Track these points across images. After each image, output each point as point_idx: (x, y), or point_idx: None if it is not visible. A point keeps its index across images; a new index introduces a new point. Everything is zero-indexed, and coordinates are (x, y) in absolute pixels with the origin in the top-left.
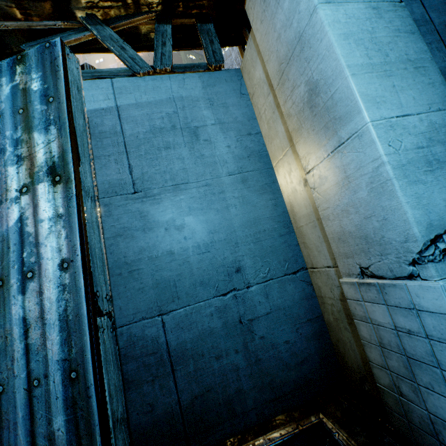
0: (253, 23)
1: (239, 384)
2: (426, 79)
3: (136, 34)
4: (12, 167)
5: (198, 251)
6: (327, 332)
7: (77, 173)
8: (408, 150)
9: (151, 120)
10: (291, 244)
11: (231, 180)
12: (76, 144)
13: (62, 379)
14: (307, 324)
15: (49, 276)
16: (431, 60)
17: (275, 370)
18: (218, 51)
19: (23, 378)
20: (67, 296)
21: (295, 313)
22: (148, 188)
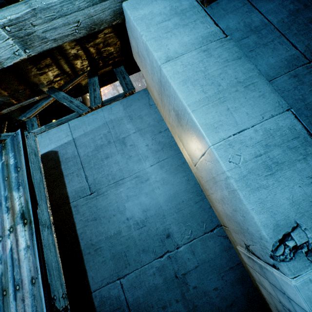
0: (139, 67)
1: None
2: (257, 93)
3: (80, 87)
4: (5, 214)
5: (137, 227)
6: (248, 276)
7: (35, 215)
8: (247, 161)
9: (95, 142)
10: (205, 207)
11: (152, 169)
12: (34, 195)
13: None
14: (230, 271)
15: (26, 288)
16: (259, 75)
17: None
18: (129, 83)
19: None
20: (36, 303)
21: (218, 263)
22: (99, 188)
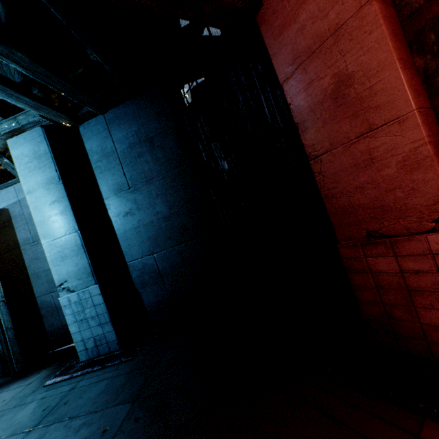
0: None
1: None
2: (67, 220)
3: None
4: None
5: None
6: None
7: None
8: (55, 254)
9: None
10: None
11: None
12: None
13: None
14: None
15: None
16: (70, 210)
17: None
18: None
19: None
20: None
21: None
22: (39, 239)
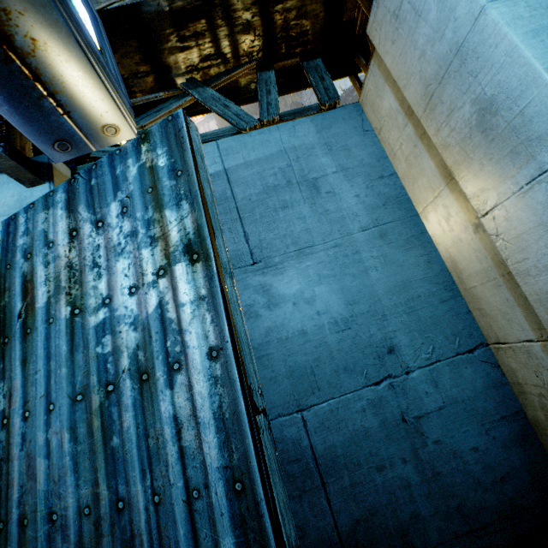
0: (379, 46)
1: (414, 507)
2: None
3: (236, 88)
4: (146, 249)
5: (336, 329)
6: (534, 435)
7: (214, 248)
8: None
9: (263, 179)
10: (459, 312)
11: (365, 236)
12: (209, 217)
13: (225, 491)
14: (501, 423)
15: (197, 367)
16: None
17: (463, 489)
18: (331, 88)
19: (180, 487)
20: (220, 390)
21: (481, 407)
22: (268, 257)
